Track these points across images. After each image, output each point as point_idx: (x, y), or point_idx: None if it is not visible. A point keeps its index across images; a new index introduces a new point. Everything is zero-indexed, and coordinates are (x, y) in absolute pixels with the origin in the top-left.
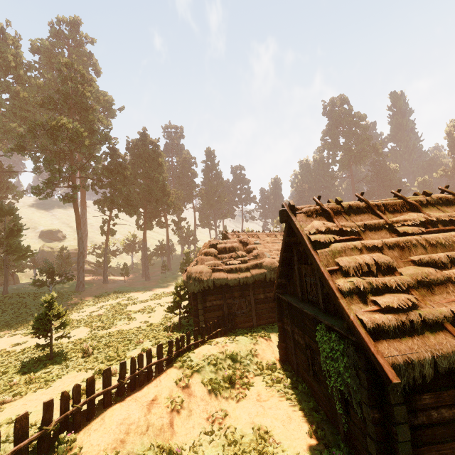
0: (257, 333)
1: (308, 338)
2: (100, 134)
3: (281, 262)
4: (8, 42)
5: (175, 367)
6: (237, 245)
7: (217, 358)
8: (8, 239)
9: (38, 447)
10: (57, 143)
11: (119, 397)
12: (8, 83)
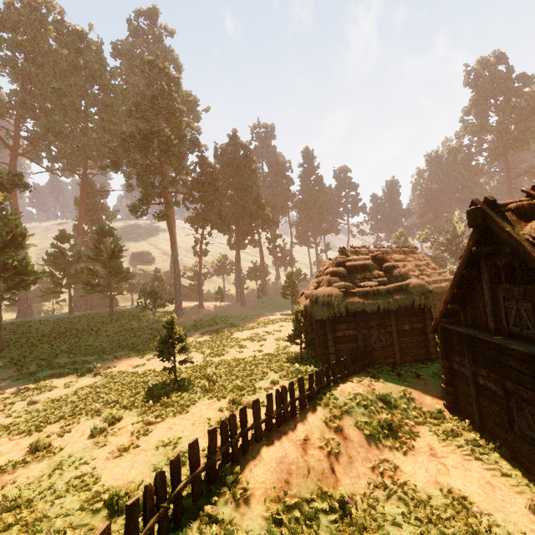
0: (406, 372)
1: (512, 383)
2: (189, 140)
3: (458, 282)
4: (92, 49)
5: (319, 404)
6: (370, 263)
7: (366, 399)
8: (110, 260)
9: (206, 476)
10: (149, 155)
11: (269, 432)
12: (95, 95)
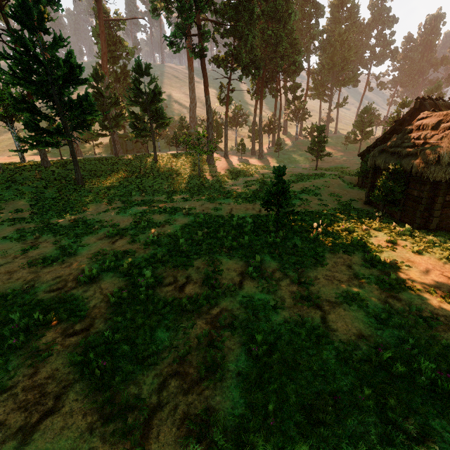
0: None
1: None
2: None
3: None
4: None
5: None
6: None
7: None
8: (151, 104)
9: None
10: None
11: None
12: None
